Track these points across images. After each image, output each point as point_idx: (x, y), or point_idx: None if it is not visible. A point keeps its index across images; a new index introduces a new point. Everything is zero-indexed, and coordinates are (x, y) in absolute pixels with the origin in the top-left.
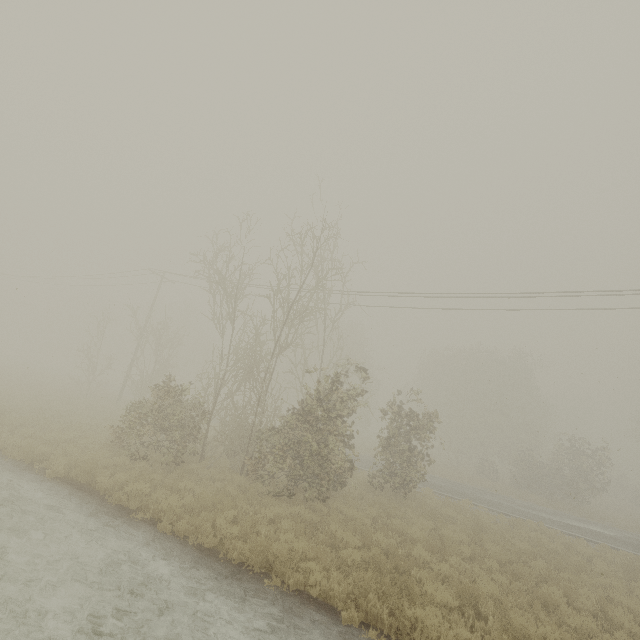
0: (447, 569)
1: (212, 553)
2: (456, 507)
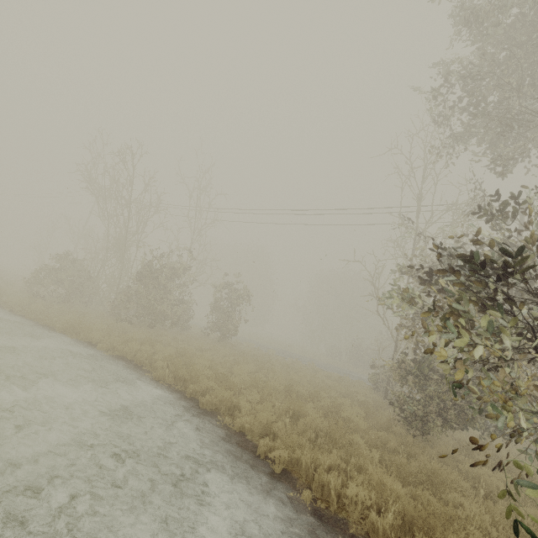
0: (192, 351)
1: (50, 327)
2: (260, 351)
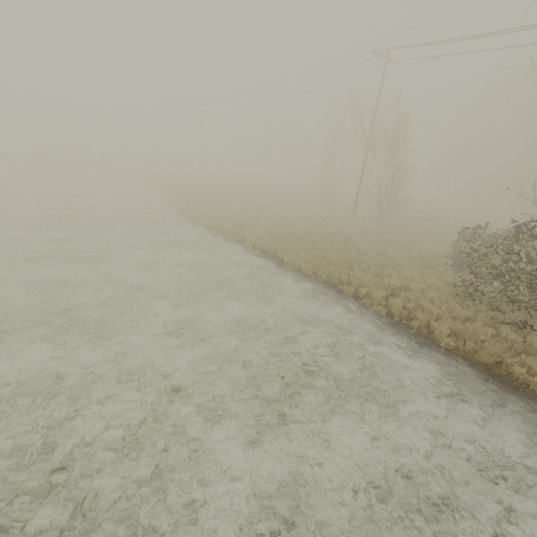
0: None
1: None
2: None
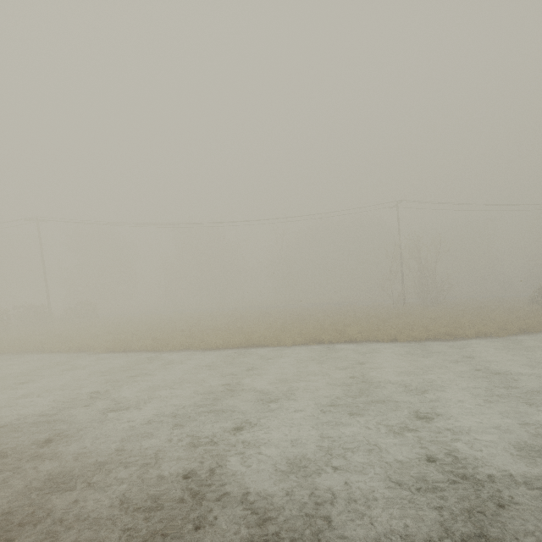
0: None
1: None
2: None
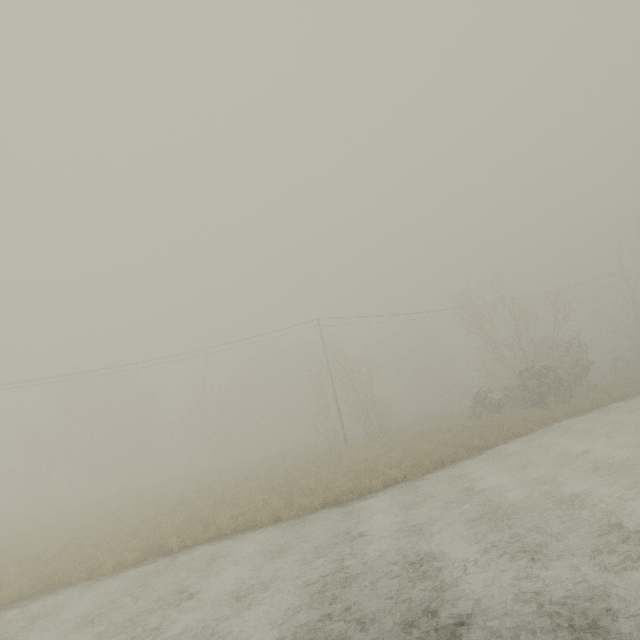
0: None
1: None
2: None
